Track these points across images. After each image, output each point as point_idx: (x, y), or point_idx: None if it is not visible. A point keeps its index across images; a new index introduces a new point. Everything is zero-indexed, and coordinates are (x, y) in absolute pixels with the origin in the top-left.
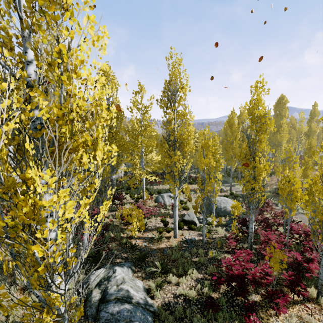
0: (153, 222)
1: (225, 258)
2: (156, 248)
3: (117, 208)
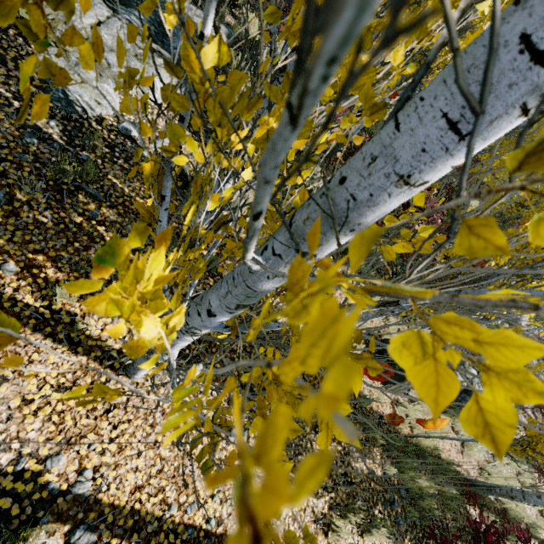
0: None
1: None
2: None
3: None
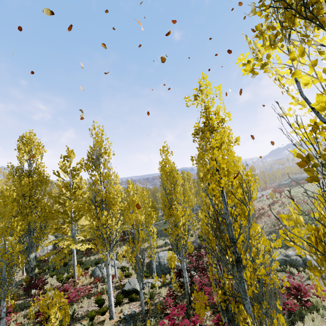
0: (84, 307)
1: (159, 323)
2: None
3: (34, 301)
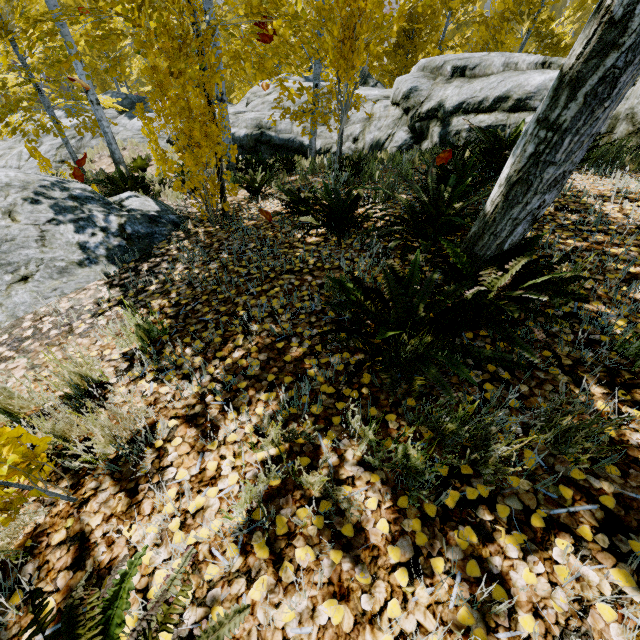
0: None
1: None
2: None
3: None
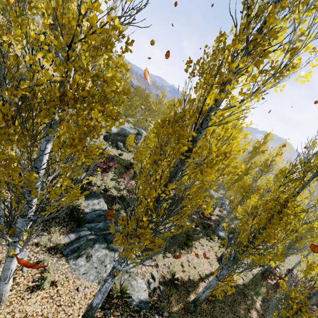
0: None
1: None
2: (213, 219)
3: None
